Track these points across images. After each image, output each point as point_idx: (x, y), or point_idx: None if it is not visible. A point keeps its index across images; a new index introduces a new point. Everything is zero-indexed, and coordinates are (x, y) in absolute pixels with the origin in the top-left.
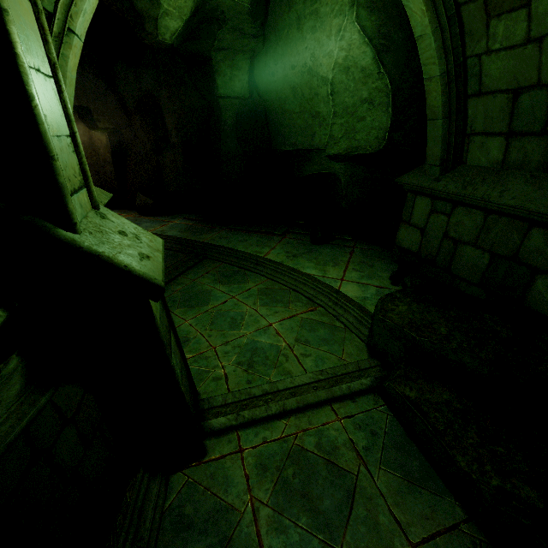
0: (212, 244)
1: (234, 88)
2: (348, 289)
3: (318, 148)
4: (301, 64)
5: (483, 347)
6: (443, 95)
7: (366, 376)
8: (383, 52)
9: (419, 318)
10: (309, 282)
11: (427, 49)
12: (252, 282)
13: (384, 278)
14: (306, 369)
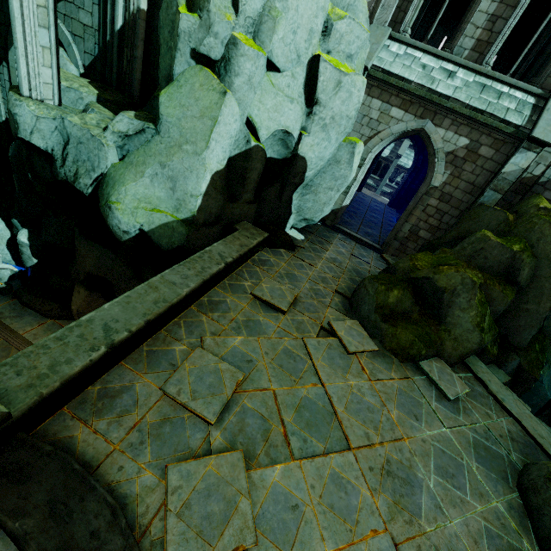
0: None
1: None
2: None
3: None
4: None
5: None
6: None
7: None
8: None
9: None
10: None
11: None
12: None
13: None
14: None
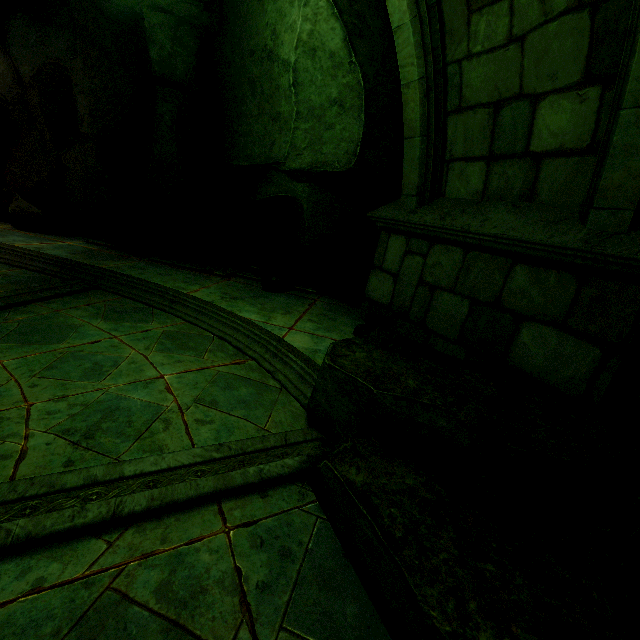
0: (113, 271)
1: (175, 70)
2: (296, 339)
3: (276, 161)
4: (261, 47)
5: (463, 406)
6: (421, 106)
7: (294, 454)
8: (355, 35)
9: (380, 366)
10: (243, 326)
11: (405, 44)
12: (158, 322)
13: (346, 333)
14: (196, 443)
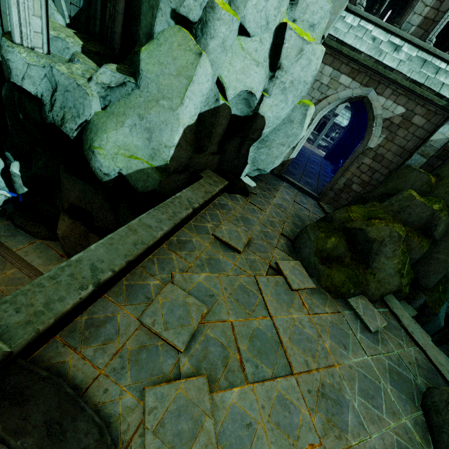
0: None
1: None
2: None
3: None
4: None
5: None
6: None
7: None
8: None
9: None
10: None
11: None
12: None
13: None
14: None
